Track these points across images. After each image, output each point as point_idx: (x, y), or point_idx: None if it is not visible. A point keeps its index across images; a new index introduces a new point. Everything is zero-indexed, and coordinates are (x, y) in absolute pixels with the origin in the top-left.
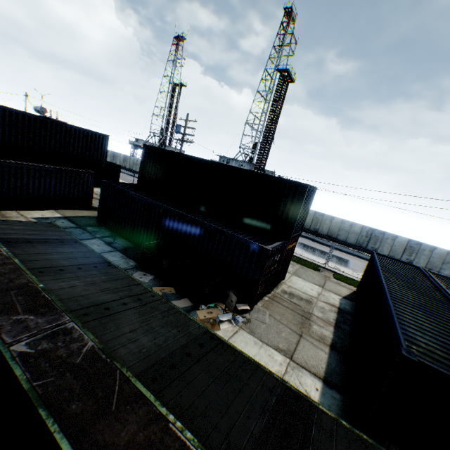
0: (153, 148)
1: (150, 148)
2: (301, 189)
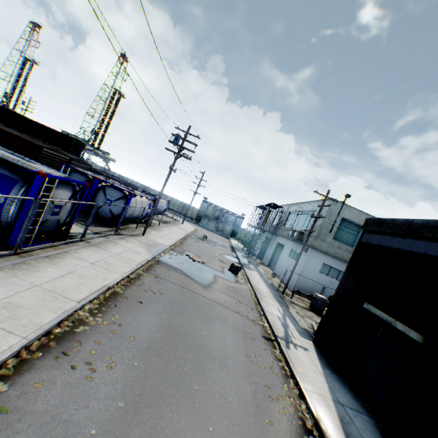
0: (7, 109)
1: (5, 109)
2: (73, 139)
